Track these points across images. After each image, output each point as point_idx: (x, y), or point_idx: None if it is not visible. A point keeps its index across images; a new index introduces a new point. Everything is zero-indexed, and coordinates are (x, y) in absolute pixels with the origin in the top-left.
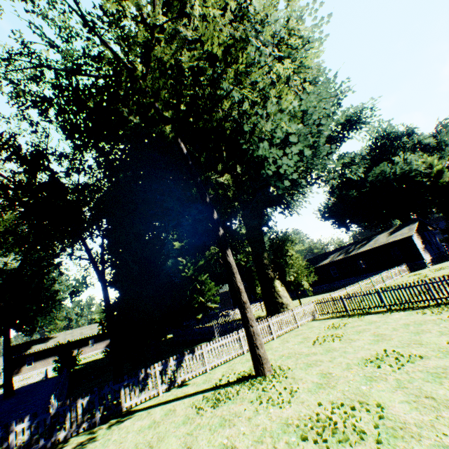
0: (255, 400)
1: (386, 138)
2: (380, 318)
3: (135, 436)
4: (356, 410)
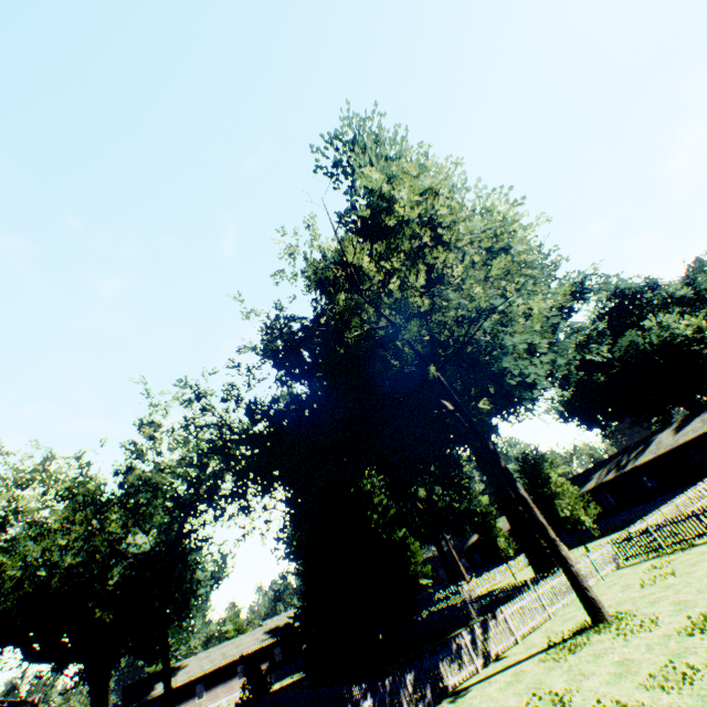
0: (616, 636)
1: (620, 296)
2: None
3: (502, 691)
4: None
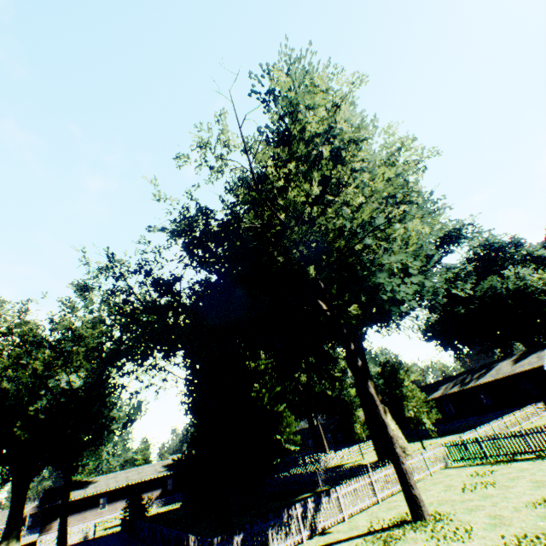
0: (430, 539)
1: (489, 248)
2: (531, 464)
3: None
4: (540, 538)
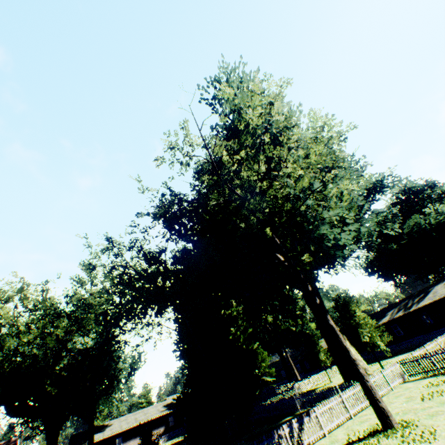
0: (401, 443)
1: (408, 192)
2: None
3: None
4: None
